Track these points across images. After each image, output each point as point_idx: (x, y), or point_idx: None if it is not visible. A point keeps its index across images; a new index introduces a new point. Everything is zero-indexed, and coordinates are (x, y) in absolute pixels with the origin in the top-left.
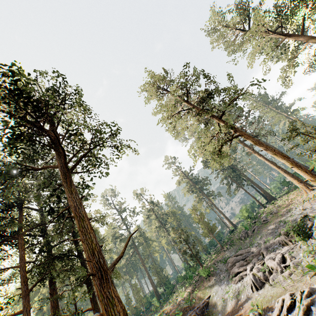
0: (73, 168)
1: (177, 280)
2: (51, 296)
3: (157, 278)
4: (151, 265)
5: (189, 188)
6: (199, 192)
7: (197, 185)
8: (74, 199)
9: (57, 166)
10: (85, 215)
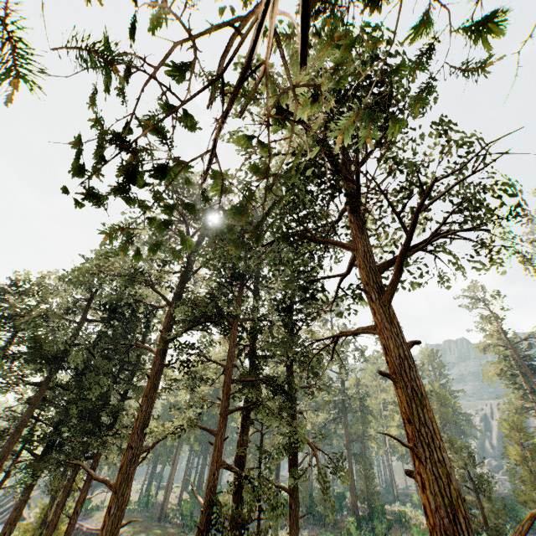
0: (387, 265)
1: (397, 515)
2: (242, 430)
3: (363, 485)
4: (360, 457)
5: (506, 371)
6: (529, 391)
7: (535, 378)
8: (396, 340)
9: (351, 250)
10: (422, 393)
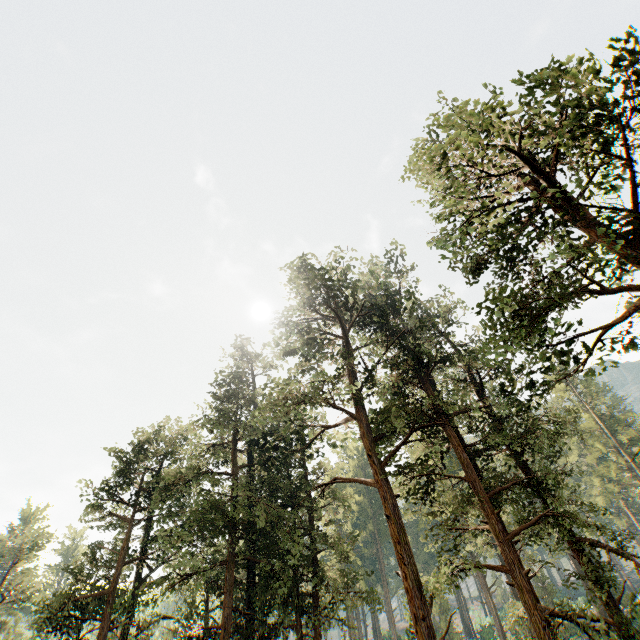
0: None
1: None
2: None
3: None
4: None
5: None
6: None
7: None
8: None
9: None
10: None
